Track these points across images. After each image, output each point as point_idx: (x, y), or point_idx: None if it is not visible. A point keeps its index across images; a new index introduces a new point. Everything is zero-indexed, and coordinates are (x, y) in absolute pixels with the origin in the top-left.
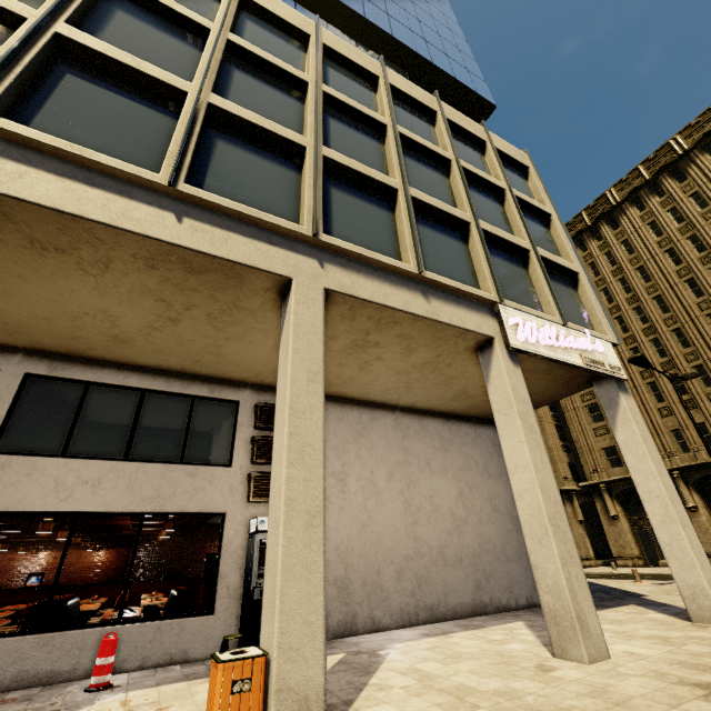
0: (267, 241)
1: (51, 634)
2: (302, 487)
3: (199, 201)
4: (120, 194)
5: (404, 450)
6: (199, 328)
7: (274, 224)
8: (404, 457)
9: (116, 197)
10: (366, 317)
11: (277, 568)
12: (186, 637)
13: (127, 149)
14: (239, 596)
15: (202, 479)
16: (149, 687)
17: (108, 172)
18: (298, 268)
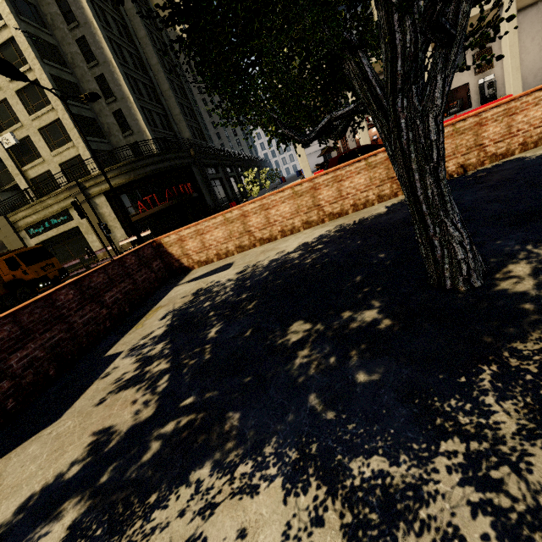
0: None
1: None
2: (514, 63)
3: None
4: None
5: (541, 23)
6: None
7: None
8: (541, 26)
9: None
10: None
11: (510, 81)
12: None
13: None
14: (478, 101)
15: (459, 76)
16: None
17: None
18: None
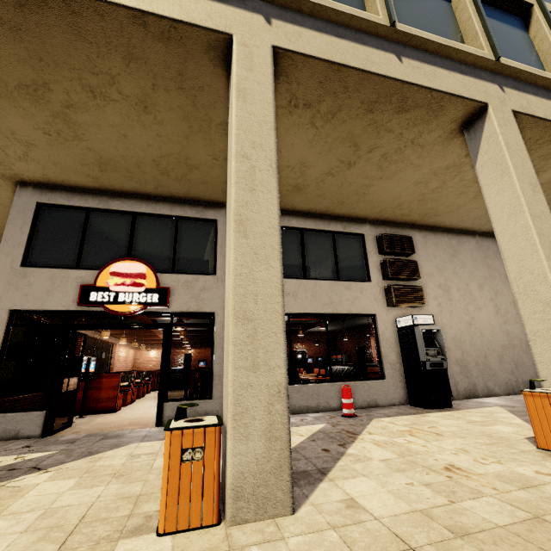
0: (459, 71)
1: (299, 386)
2: None
3: (408, 39)
4: (357, 42)
5: (488, 267)
6: (365, 170)
7: (465, 53)
8: (489, 272)
9: (356, 45)
10: (526, 138)
11: None
12: (372, 392)
13: (337, 1)
14: (397, 368)
15: (355, 291)
16: (385, 417)
17: (344, 23)
18: (488, 94)
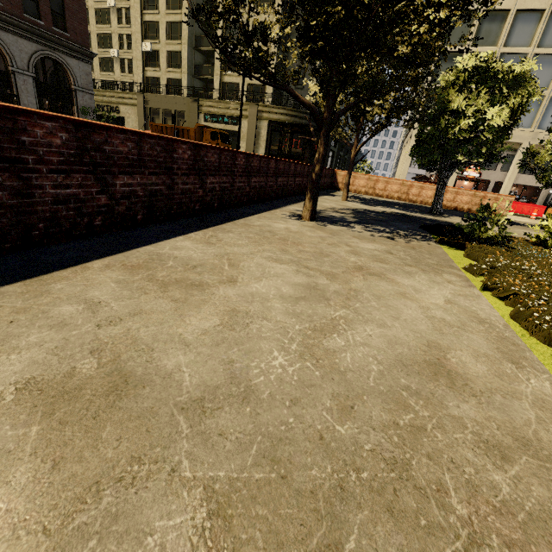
0: None
1: None
2: None
3: None
4: None
5: None
6: None
7: None
8: None
9: None
10: None
11: None
12: None
13: None
14: (541, 204)
15: None
16: None
17: None
18: None
